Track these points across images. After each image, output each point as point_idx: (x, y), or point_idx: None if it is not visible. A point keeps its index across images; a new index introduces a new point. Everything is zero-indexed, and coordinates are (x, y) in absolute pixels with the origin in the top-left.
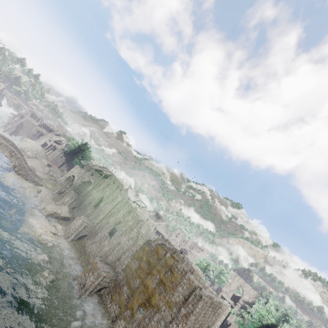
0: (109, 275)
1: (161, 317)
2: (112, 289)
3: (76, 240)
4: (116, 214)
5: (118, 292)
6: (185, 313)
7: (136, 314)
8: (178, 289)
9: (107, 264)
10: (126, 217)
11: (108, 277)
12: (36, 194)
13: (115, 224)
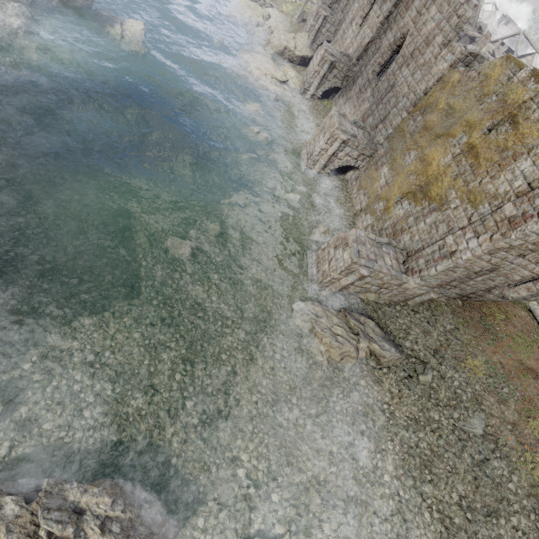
0: (356, 144)
1: (442, 219)
2: (363, 172)
3: (319, 99)
4: (399, 19)
5: (371, 177)
6: (512, 216)
7: (393, 210)
8: (515, 165)
9: (357, 126)
10: (422, 13)
11: (354, 147)
12: (261, 23)
13: (392, 48)
